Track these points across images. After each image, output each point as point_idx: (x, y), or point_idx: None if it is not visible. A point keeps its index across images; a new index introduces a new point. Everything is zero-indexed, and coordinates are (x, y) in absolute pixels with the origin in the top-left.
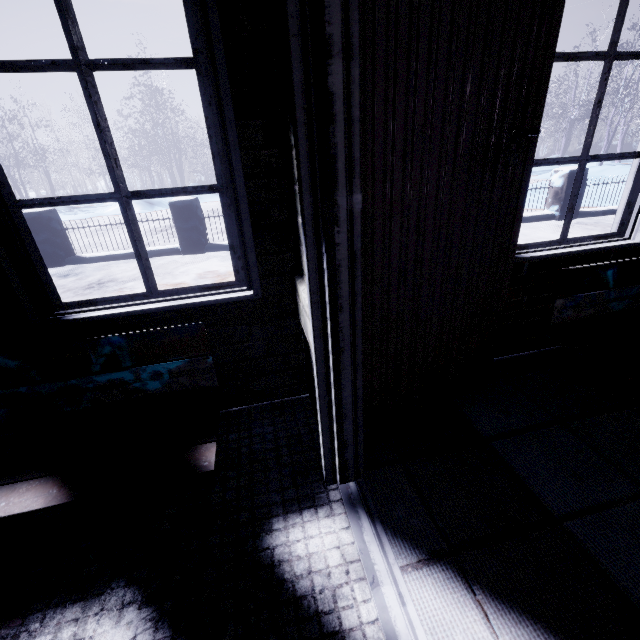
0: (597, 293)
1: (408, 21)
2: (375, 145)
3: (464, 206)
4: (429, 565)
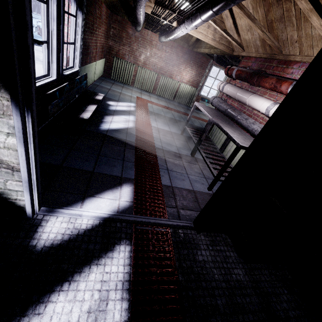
0: (56, 101)
1: None
2: None
3: None
4: (84, 201)
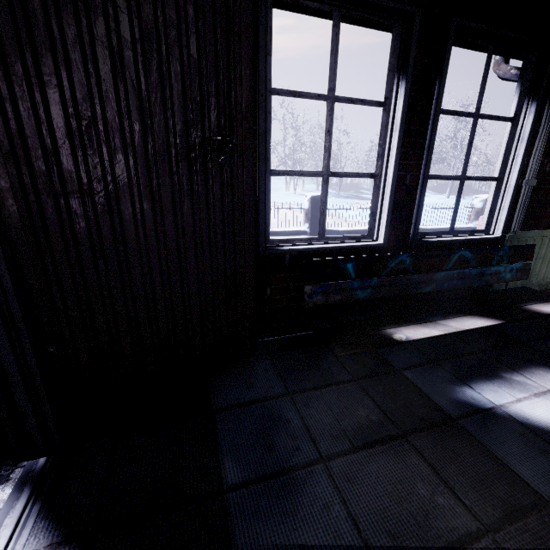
0: (342, 282)
1: (46, 26)
2: (24, 125)
3: (173, 195)
4: (57, 549)
